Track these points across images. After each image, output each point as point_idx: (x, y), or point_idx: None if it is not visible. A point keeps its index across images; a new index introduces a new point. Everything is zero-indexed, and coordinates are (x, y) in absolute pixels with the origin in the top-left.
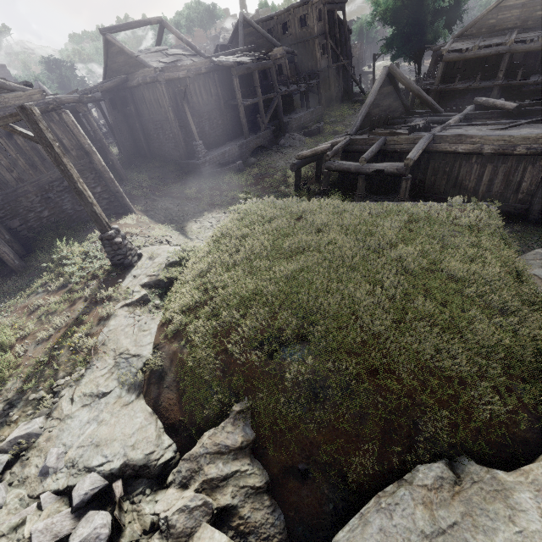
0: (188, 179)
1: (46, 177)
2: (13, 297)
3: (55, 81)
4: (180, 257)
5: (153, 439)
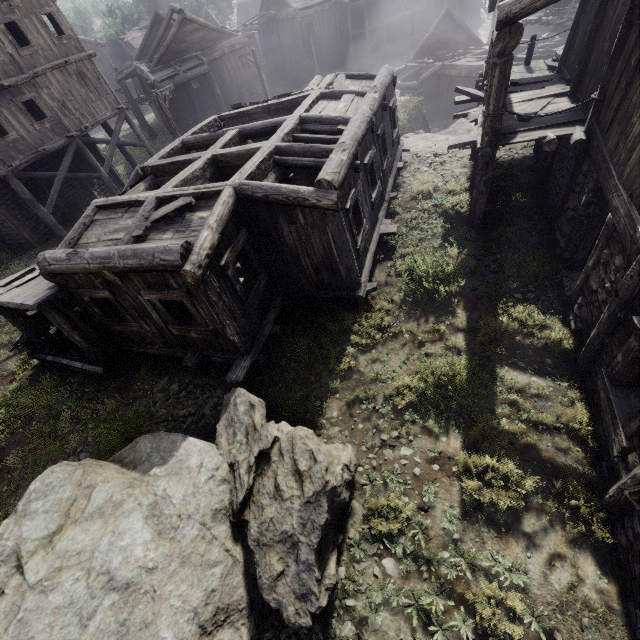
0: None
1: (240, 82)
2: None
3: None
4: None
5: None
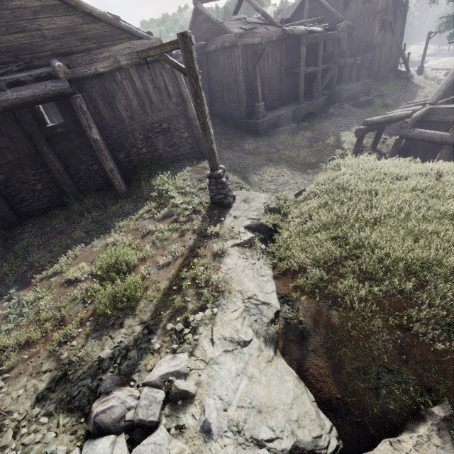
0: (245, 136)
1: (150, 118)
2: (124, 219)
3: None
4: (278, 205)
5: (314, 417)
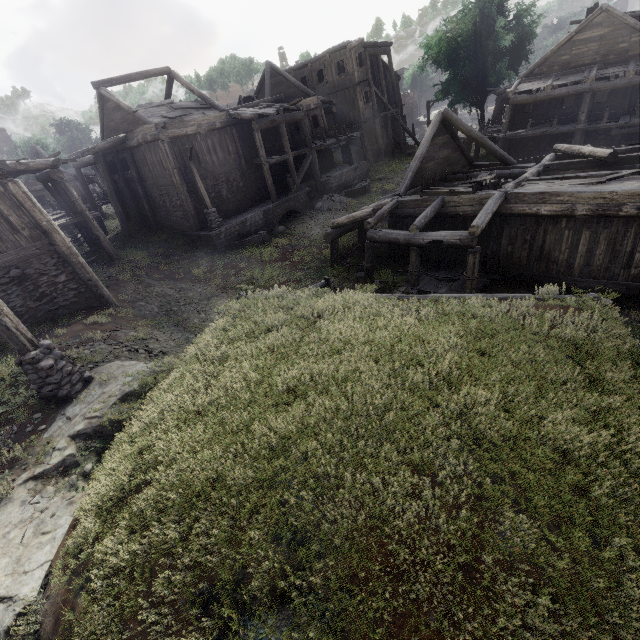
0: (199, 255)
1: None
2: None
3: (65, 144)
4: (142, 384)
5: None
